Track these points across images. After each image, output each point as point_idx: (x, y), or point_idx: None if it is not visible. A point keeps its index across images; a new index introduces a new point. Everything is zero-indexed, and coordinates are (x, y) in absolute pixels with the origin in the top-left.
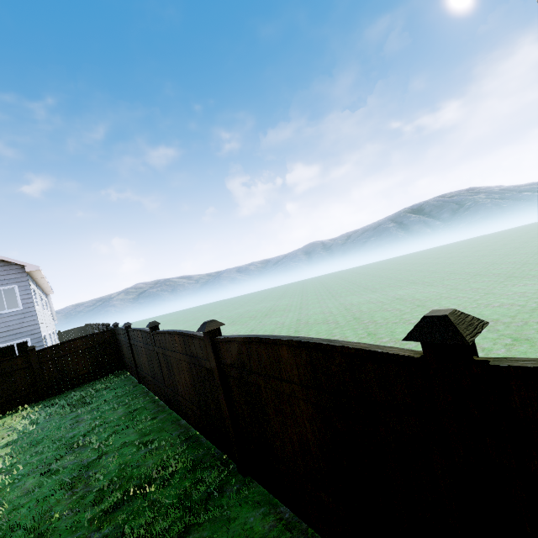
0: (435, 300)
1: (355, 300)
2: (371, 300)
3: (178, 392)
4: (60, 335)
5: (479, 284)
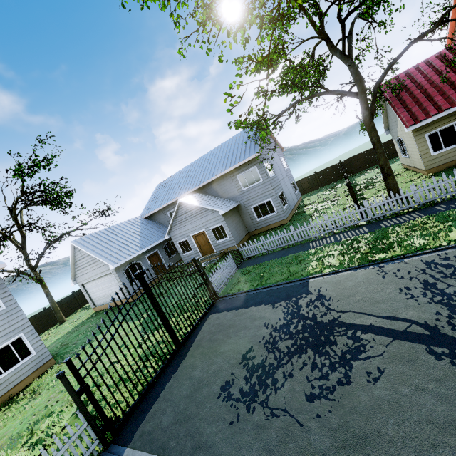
0: None
1: None
2: None
3: None
4: None
5: None
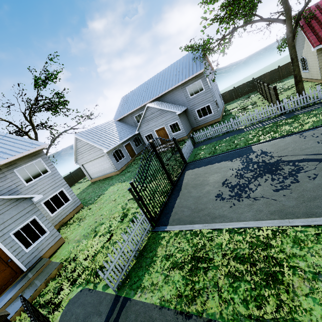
0: None
1: None
2: None
3: None
4: None
5: None
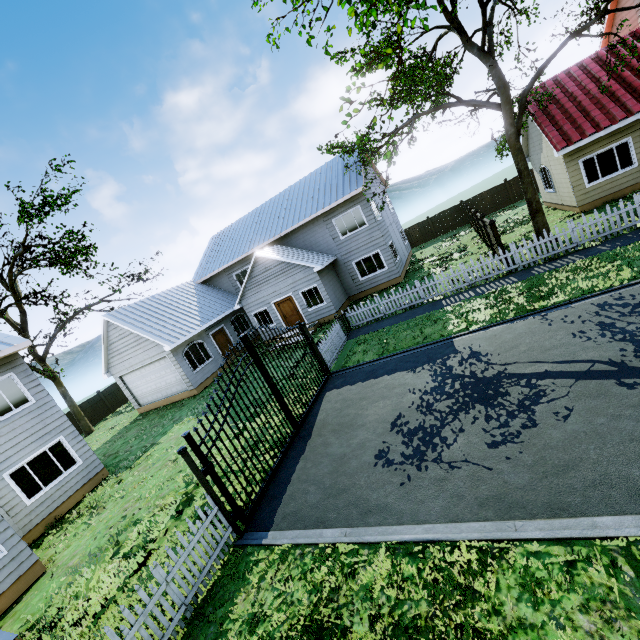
0: None
1: None
2: None
3: None
4: None
5: None
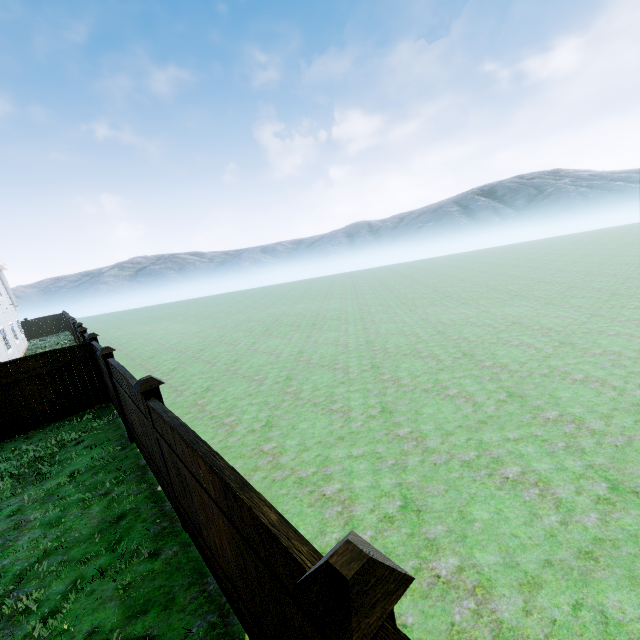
0: (583, 335)
1: (443, 316)
2: (471, 320)
3: (202, 536)
4: (28, 325)
5: (635, 312)
